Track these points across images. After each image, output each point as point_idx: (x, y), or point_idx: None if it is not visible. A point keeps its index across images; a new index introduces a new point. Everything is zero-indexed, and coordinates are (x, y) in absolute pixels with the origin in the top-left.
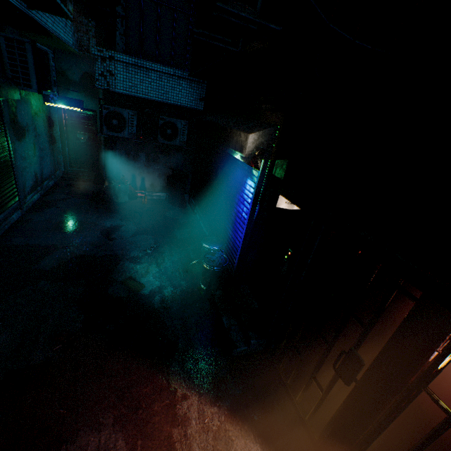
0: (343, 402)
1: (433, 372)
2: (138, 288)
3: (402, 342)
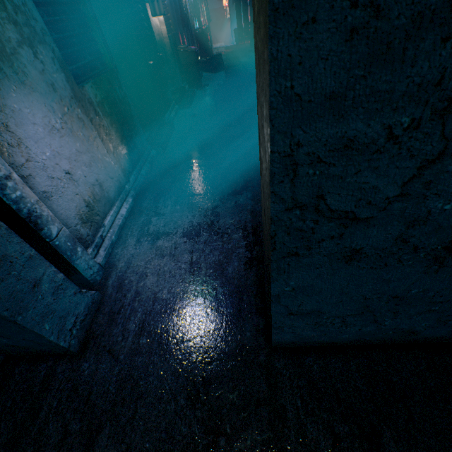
0: None
1: None
2: None
3: None
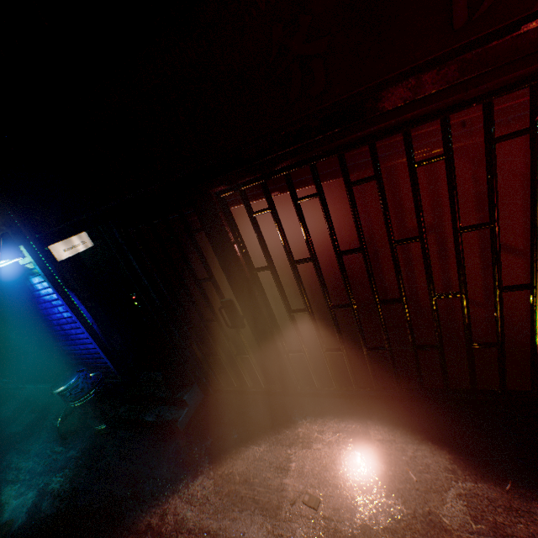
0: (256, 340)
1: (246, 256)
2: (2, 533)
3: (224, 259)
